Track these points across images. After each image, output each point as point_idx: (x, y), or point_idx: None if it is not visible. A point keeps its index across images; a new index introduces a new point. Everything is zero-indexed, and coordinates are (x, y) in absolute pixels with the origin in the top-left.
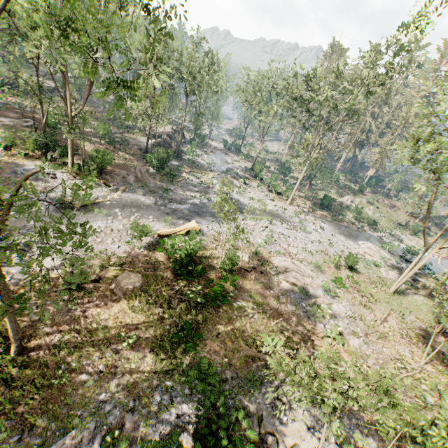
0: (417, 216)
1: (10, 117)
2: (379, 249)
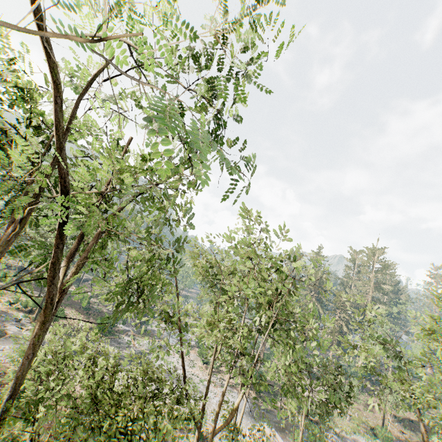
0: (408, 423)
1: (38, 291)
2: (277, 435)
